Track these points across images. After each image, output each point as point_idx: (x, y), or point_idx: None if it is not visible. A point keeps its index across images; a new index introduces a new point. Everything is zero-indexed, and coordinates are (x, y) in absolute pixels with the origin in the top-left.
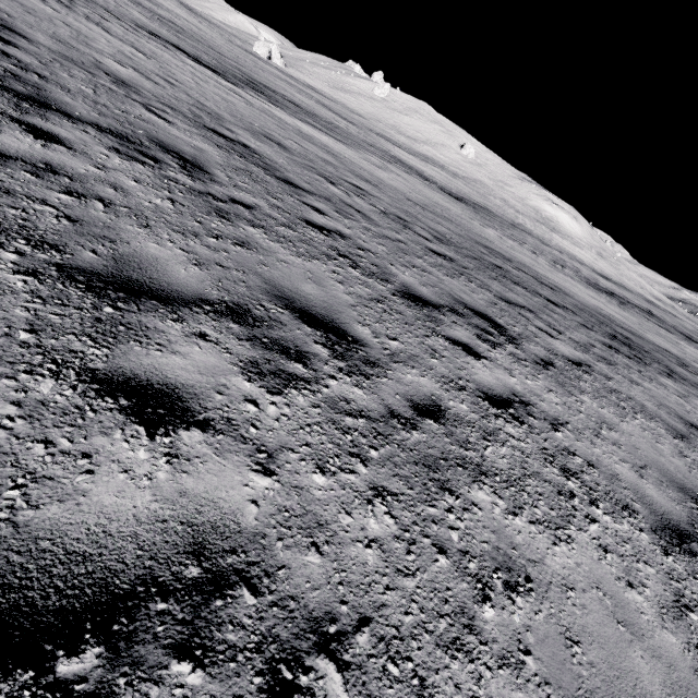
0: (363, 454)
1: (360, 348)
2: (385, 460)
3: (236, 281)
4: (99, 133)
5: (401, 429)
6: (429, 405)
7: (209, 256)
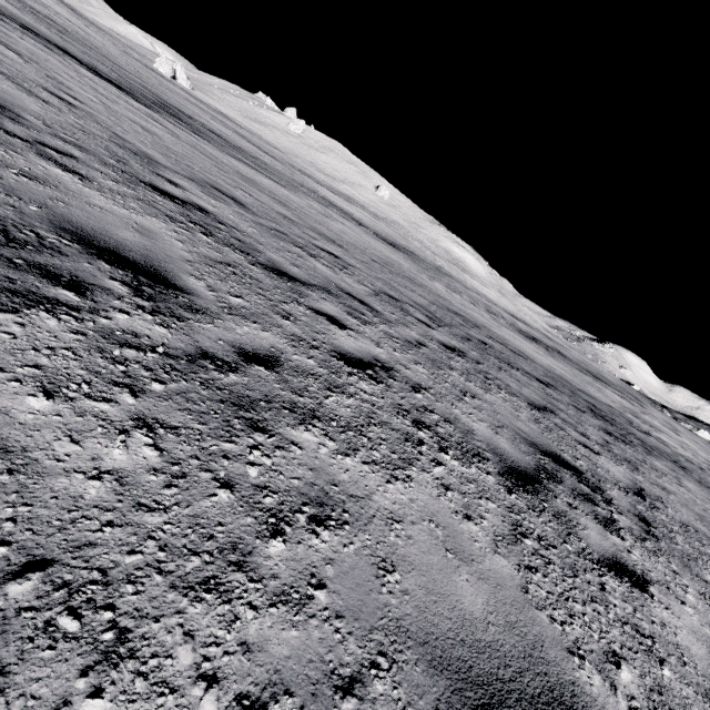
0: None
1: None
2: None
3: None
4: None
5: None
6: None
7: (308, 658)
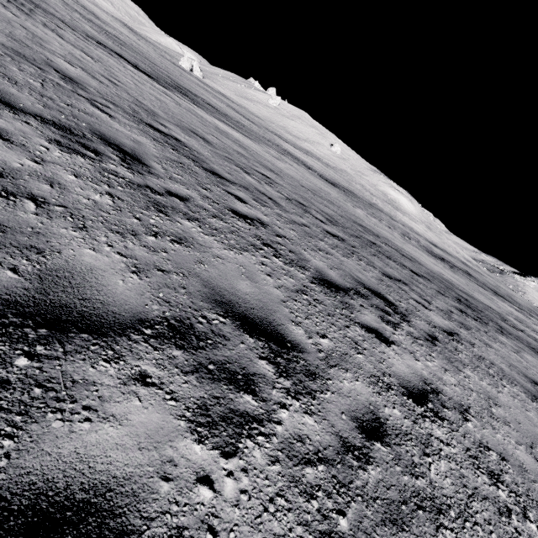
0: (334, 529)
1: (299, 355)
2: (356, 531)
3: (176, 288)
4: (42, 125)
5: (358, 467)
6: (371, 419)
7: (149, 259)
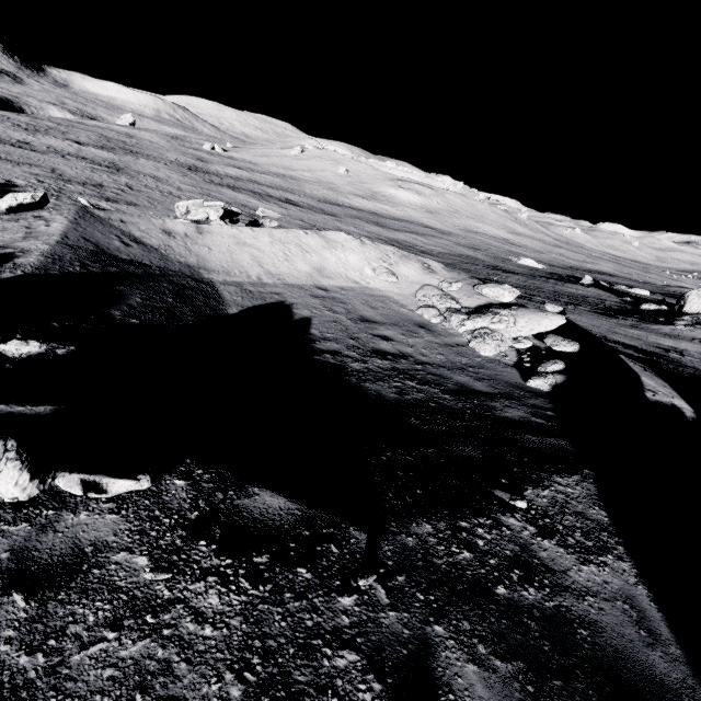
0: None
1: None
2: None
3: None
4: None
5: None
6: None
7: None
